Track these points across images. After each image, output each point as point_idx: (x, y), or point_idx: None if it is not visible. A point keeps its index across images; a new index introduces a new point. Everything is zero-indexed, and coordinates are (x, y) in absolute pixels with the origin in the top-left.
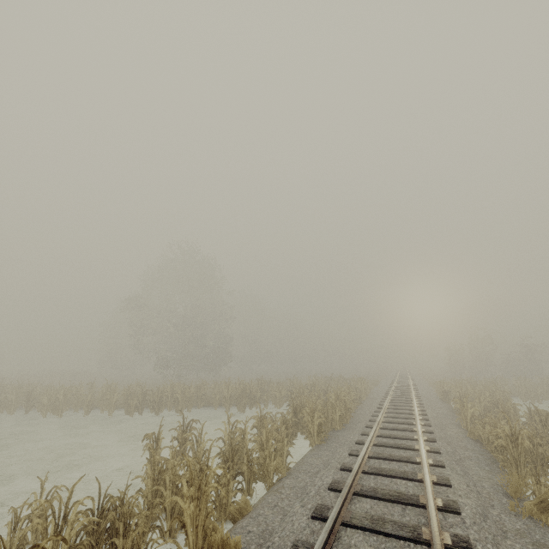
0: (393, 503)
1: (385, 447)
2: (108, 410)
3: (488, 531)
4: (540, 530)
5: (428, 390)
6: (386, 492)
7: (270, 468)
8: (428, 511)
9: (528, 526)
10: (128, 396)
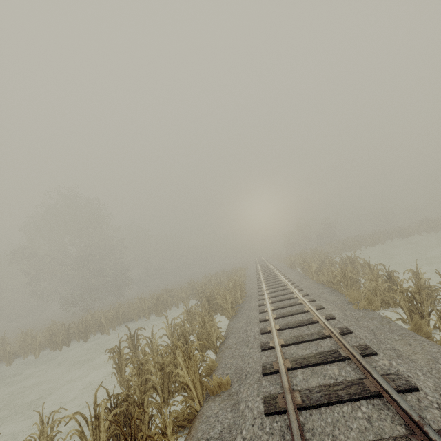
0: (300, 326)
1: (277, 302)
2: (33, 353)
3: (351, 321)
4: (371, 312)
5: (280, 265)
6: (294, 323)
7: (213, 339)
8: (321, 323)
9: (365, 312)
10: (51, 336)
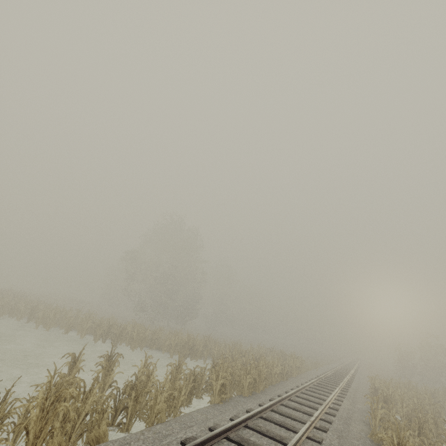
0: None
1: (271, 422)
2: (81, 333)
3: None
4: None
5: (364, 384)
6: None
7: (154, 411)
8: None
9: None
10: (98, 326)
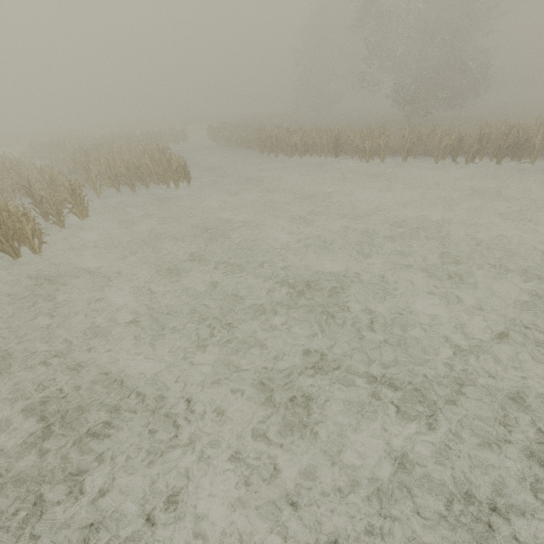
0: None
1: None
2: (435, 157)
3: None
4: None
5: None
6: None
7: None
8: None
9: None
10: (458, 141)
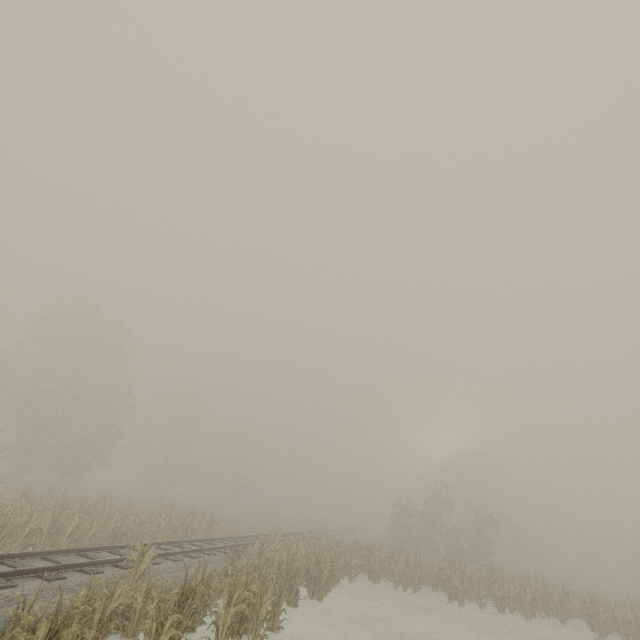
0: None
1: None
2: None
3: None
4: None
5: None
6: None
7: None
8: None
9: None
10: None
